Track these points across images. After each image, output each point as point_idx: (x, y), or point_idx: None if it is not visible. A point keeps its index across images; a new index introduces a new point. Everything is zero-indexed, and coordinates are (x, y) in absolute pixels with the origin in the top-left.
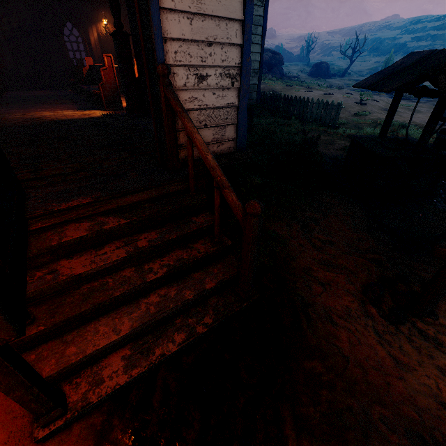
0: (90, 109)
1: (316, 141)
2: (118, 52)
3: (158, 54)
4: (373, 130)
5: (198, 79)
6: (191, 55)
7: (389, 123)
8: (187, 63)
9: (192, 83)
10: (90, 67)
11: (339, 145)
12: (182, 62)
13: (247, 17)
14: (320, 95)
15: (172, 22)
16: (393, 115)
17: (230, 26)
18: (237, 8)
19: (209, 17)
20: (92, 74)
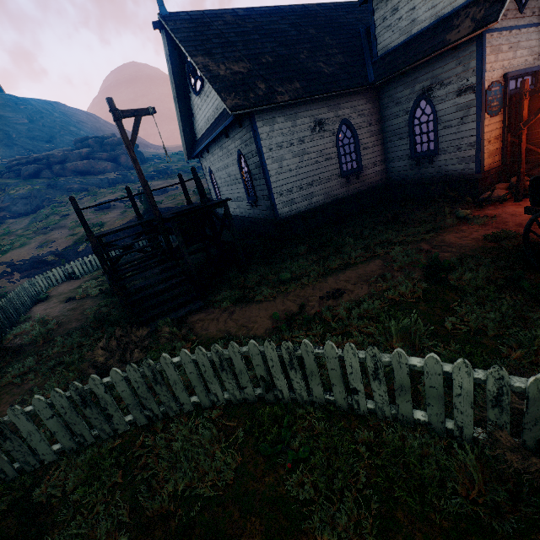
0: None
1: None
2: None
3: None
4: None
5: None
6: None
7: None
8: None
9: None
10: None
11: None
12: None
13: None
14: None
15: None
16: None
17: None
18: None
19: None
20: None
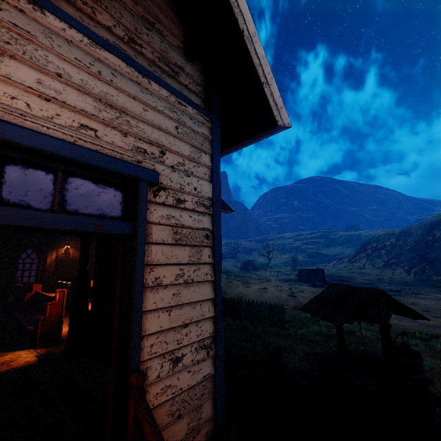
0: (15, 349)
1: (279, 354)
2: (75, 293)
3: (134, 359)
4: (318, 327)
5: (174, 363)
6: (168, 341)
7: (342, 339)
8: (162, 351)
9: (167, 370)
10: (37, 293)
11: (300, 353)
12: (158, 352)
13: (217, 295)
14: (258, 289)
15: (152, 319)
16: (342, 331)
17: (203, 305)
18: (209, 290)
19: (186, 304)
20: (35, 299)
